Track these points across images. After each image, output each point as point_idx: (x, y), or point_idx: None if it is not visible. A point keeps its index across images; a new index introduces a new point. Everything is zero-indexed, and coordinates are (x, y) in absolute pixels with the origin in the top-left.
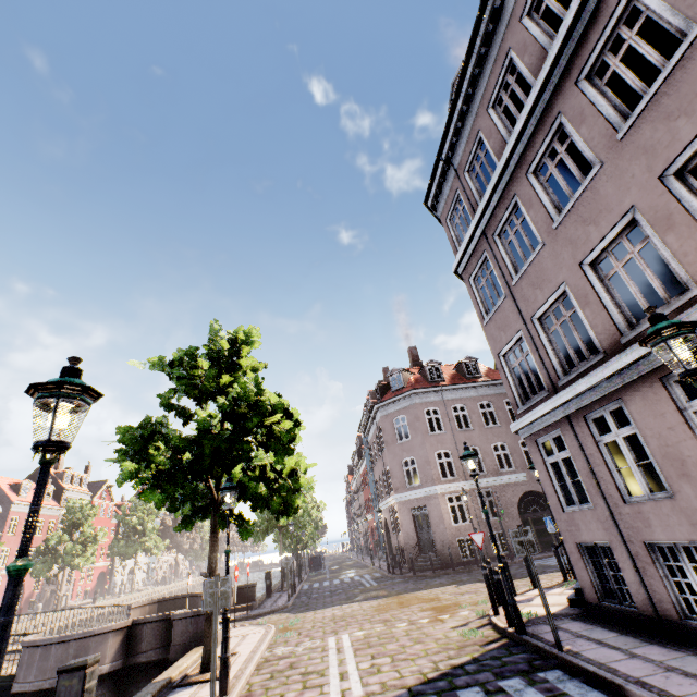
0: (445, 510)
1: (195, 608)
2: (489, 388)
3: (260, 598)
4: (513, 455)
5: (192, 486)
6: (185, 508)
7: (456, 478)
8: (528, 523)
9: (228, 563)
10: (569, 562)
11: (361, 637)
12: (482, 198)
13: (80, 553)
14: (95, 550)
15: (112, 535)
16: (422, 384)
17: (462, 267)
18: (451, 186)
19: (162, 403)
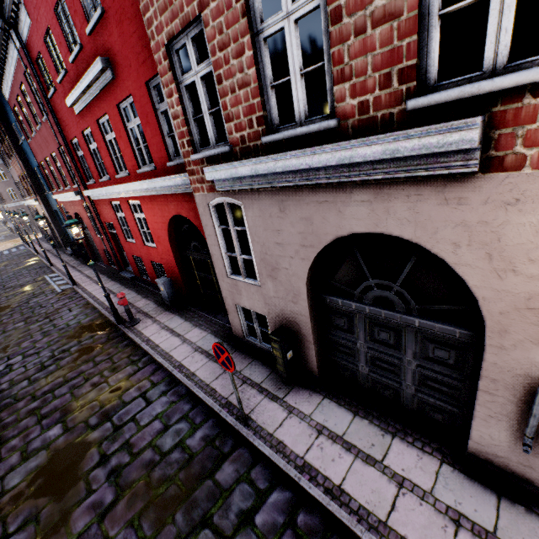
0: None
1: None
2: None
3: None
4: None
5: None
6: None
7: None
8: None
9: None
10: None
11: None
12: None
13: None
14: None
15: None
16: None
17: None
18: None
19: None
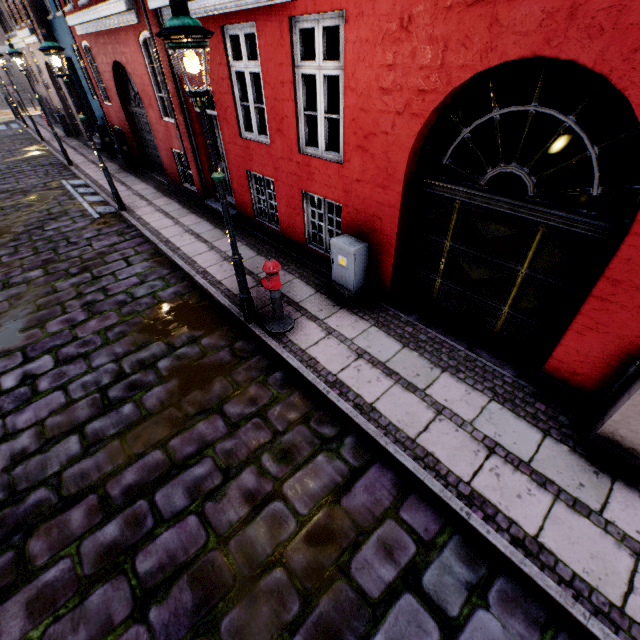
0: None
1: None
2: None
3: None
4: None
5: None
6: None
7: None
8: None
9: None
10: None
11: None
12: None
13: None
14: None
15: None
16: None
17: None
18: None
19: None
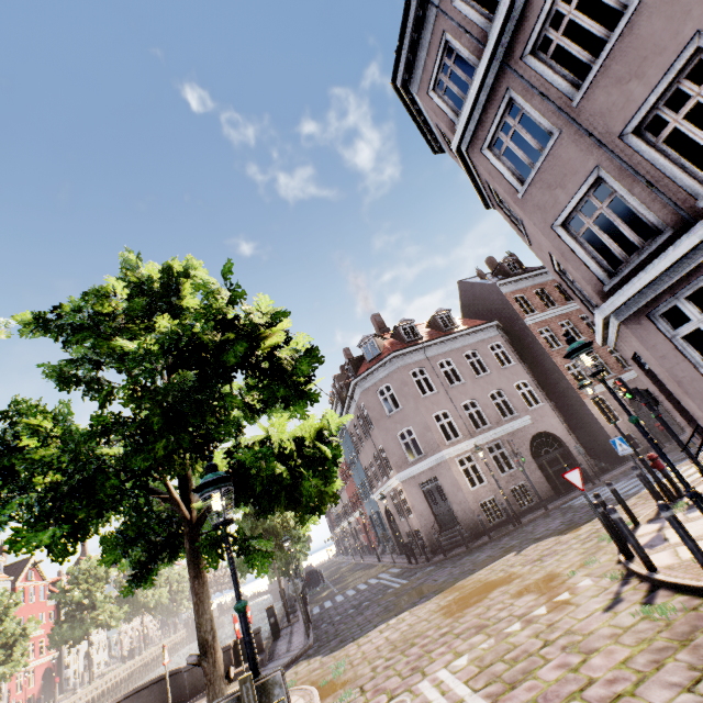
0: (459, 475)
1: (181, 689)
2: (470, 336)
3: (267, 644)
4: (512, 400)
5: (137, 504)
6: (134, 552)
7: (462, 438)
8: (544, 467)
9: (247, 630)
10: (658, 483)
11: (472, 669)
12: (501, 2)
13: (3, 660)
14: (25, 649)
15: (52, 620)
16: (399, 347)
17: (468, 137)
18: (431, 37)
19: (49, 374)
